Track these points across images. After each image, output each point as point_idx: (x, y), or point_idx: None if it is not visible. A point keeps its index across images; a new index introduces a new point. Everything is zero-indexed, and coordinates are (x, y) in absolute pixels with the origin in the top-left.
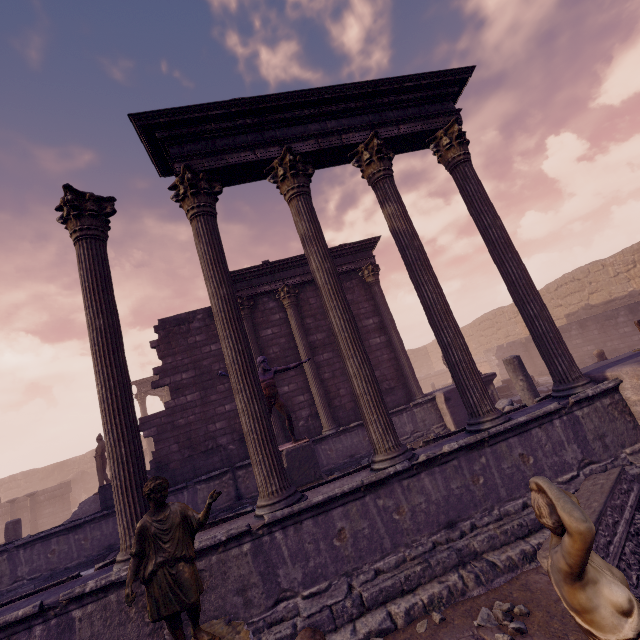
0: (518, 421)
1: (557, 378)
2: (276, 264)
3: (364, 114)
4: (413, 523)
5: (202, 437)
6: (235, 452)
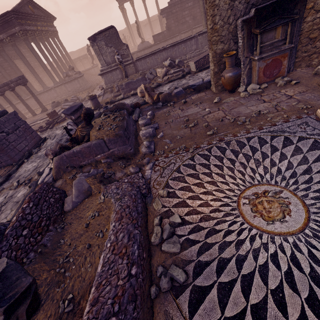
0: None
1: None
2: None
3: None
4: None
5: (181, 18)
6: (191, 24)
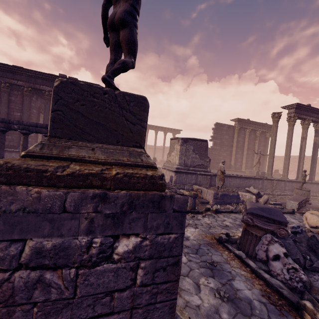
0: (318, 182)
1: None
2: (252, 121)
3: None
4: None
5: (216, 159)
6: None
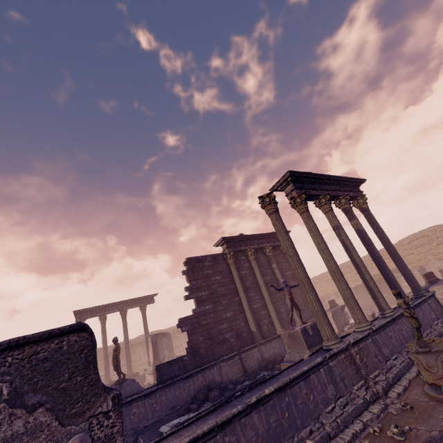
0: (419, 301)
1: (416, 290)
2: (248, 236)
3: (339, 186)
4: (407, 335)
5: (216, 333)
6: (234, 343)
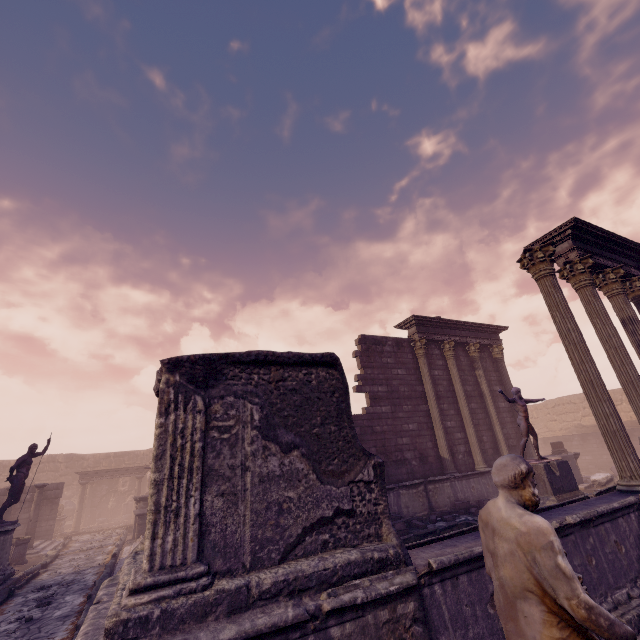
0: None
1: None
2: (449, 322)
3: (633, 261)
4: None
5: (393, 447)
6: (417, 468)
